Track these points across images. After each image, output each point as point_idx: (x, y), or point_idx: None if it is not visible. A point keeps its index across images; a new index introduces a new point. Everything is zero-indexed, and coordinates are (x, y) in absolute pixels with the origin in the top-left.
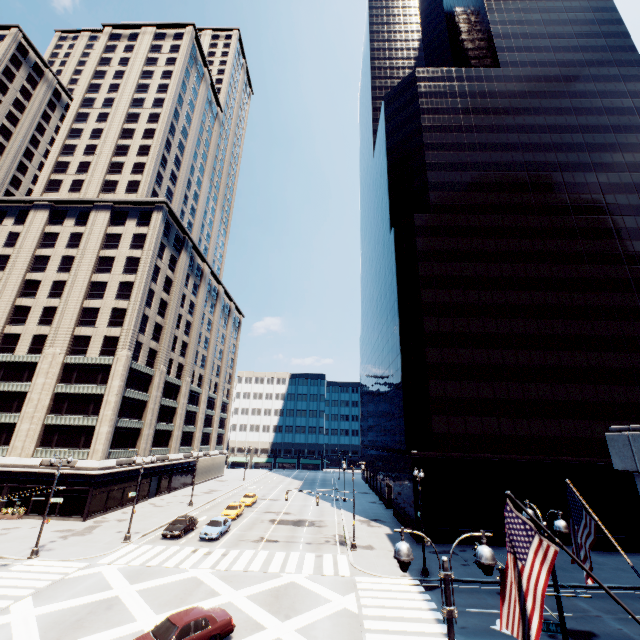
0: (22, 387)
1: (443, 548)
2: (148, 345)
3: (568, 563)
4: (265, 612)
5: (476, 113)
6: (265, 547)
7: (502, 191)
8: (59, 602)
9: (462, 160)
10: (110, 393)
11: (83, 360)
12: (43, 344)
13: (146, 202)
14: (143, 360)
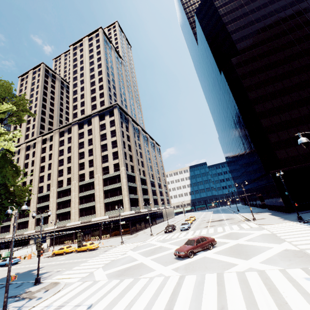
0: (92, 192)
1: (305, 212)
2: (129, 164)
3: None
4: (226, 239)
5: None
6: (210, 227)
7: (278, 25)
8: (141, 250)
9: (249, 21)
10: (123, 185)
11: (109, 175)
12: (93, 174)
13: (109, 107)
14: (130, 170)
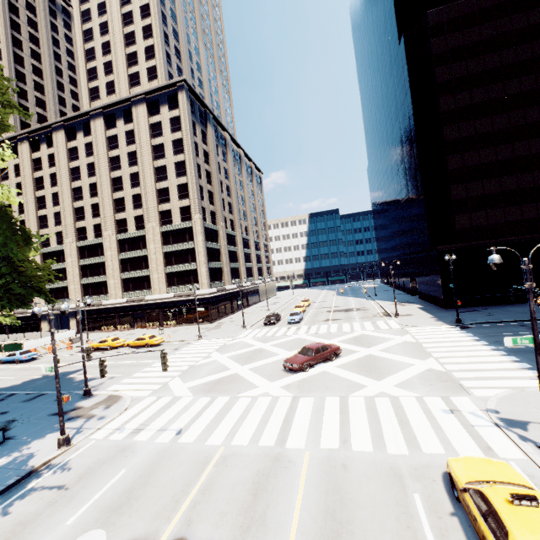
0: (143, 253)
1: (468, 309)
2: (208, 209)
3: None
4: (354, 346)
5: None
6: (333, 322)
7: None
8: (232, 352)
9: None
10: (198, 246)
11: (172, 227)
12: (142, 222)
13: (169, 85)
14: (209, 220)
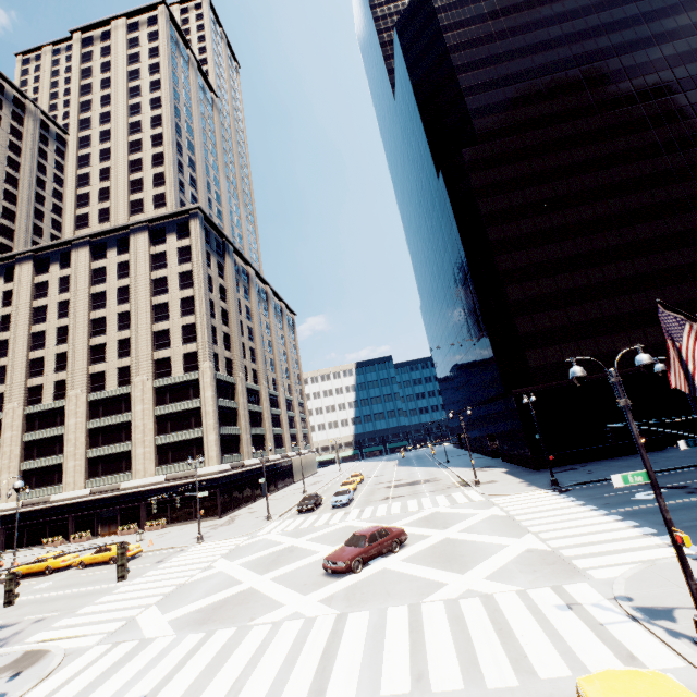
0: (124, 418)
1: (563, 469)
2: (223, 355)
3: (692, 453)
4: (424, 529)
5: (506, 14)
6: (395, 501)
7: (554, 98)
8: (248, 556)
9: (501, 74)
10: (206, 404)
11: (171, 381)
12: (129, 375)
13: (179, 213)
14: (223, 370)
